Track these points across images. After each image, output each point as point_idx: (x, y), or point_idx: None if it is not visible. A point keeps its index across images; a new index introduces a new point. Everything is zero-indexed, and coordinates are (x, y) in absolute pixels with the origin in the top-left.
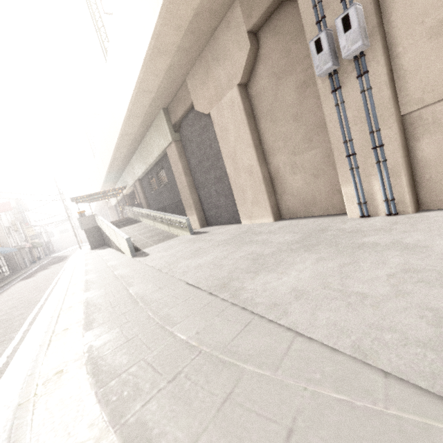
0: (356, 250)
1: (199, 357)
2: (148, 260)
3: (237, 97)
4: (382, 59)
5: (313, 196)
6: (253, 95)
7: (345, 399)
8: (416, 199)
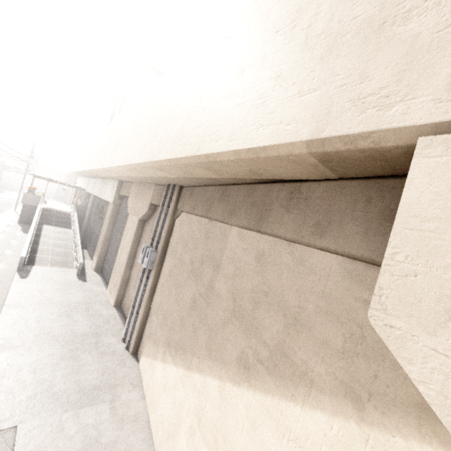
0: (68, 359)
1: None
2: (16, 286)
3: (136, 224)
4: (152, 279)
5: None
6: (144, 230)
7: None
8: (137, 347)
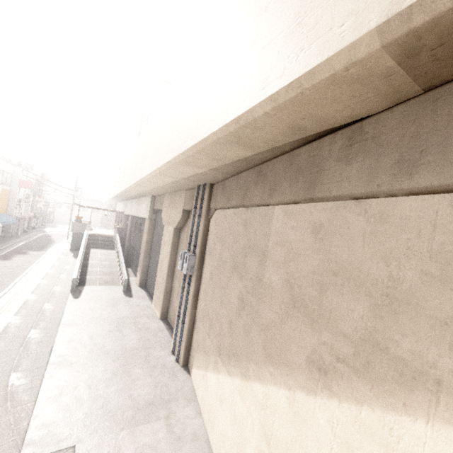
0: (121, 374)
1: (3, 392)
2: (70, 305)
3: (172, 234)
4: (194, 284)
5: None
6: (181, 238)
7: (12, 424)
8: (187, 359)
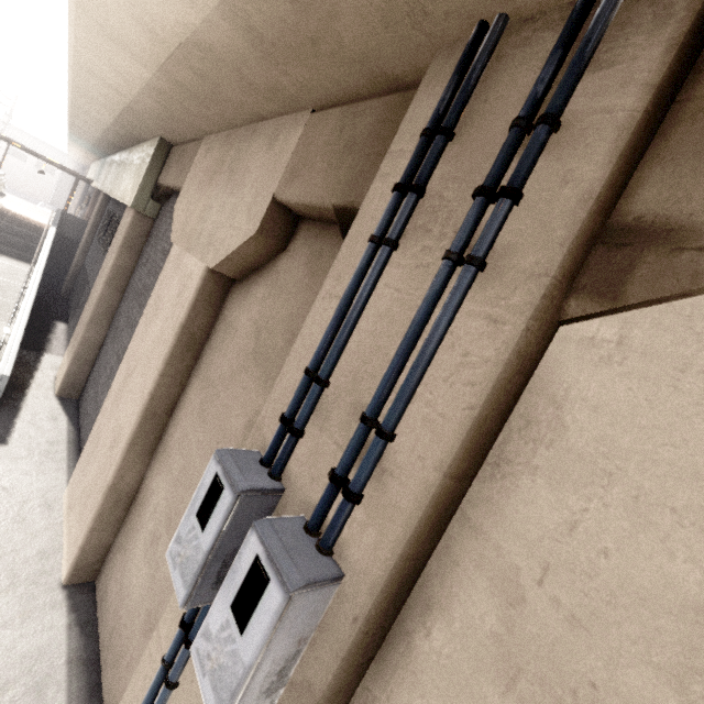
0: None
1: None
2: None
3: (193, 288)
4: None
5: (124, 648)
6: (225, 316)
7: None
8: None
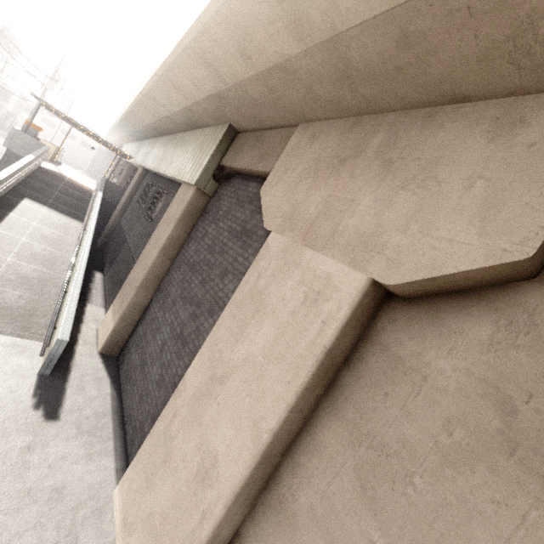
0: None
1: None
2: None
3: (345, 303)
4: None
5: None
6: (383, 343)
7: None
8: None
